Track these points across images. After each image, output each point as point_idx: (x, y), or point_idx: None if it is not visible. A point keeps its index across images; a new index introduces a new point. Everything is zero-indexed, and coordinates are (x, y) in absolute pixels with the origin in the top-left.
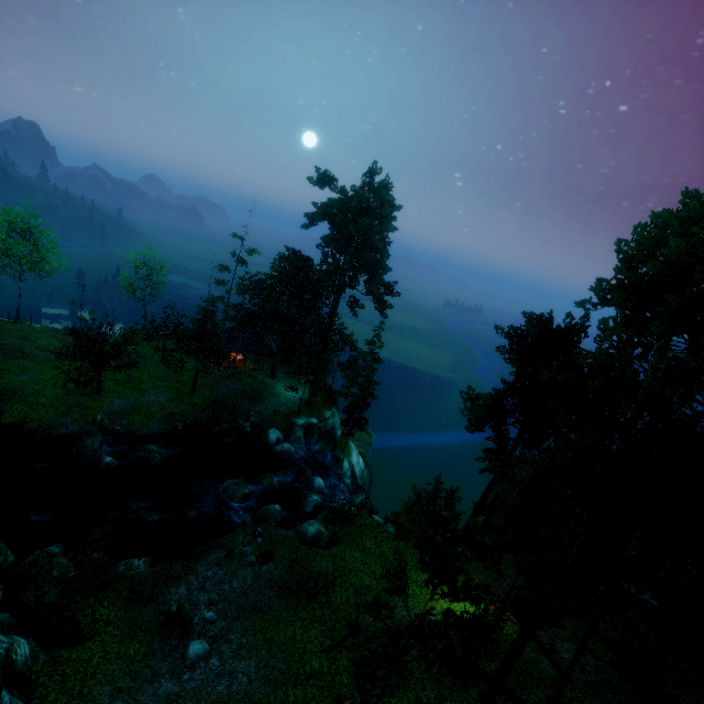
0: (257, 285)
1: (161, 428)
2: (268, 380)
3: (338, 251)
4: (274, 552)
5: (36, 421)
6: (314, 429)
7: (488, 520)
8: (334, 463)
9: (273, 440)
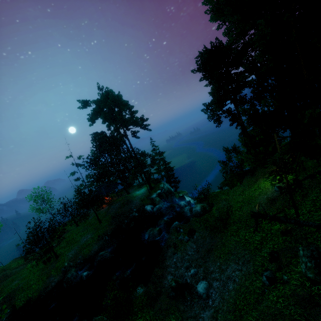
0: (91, 161)
1: (99, 245)
2: (127, 195)
3: (111, 119)
4: (192, 229)
5: (36, 292)
6: (162, 194)
7: (255, 150)
8: (181, 199)
9: (150, 209)
